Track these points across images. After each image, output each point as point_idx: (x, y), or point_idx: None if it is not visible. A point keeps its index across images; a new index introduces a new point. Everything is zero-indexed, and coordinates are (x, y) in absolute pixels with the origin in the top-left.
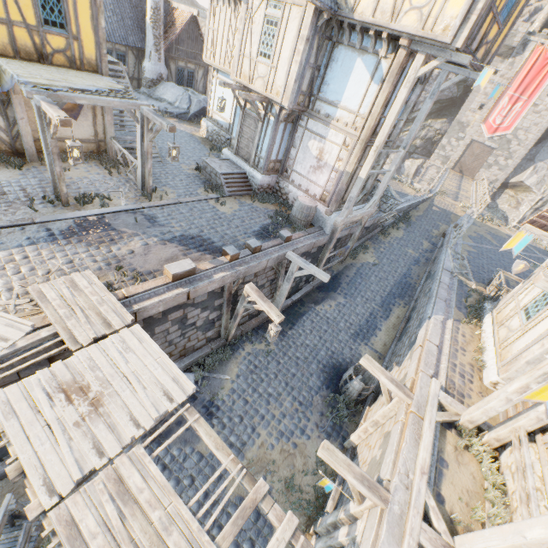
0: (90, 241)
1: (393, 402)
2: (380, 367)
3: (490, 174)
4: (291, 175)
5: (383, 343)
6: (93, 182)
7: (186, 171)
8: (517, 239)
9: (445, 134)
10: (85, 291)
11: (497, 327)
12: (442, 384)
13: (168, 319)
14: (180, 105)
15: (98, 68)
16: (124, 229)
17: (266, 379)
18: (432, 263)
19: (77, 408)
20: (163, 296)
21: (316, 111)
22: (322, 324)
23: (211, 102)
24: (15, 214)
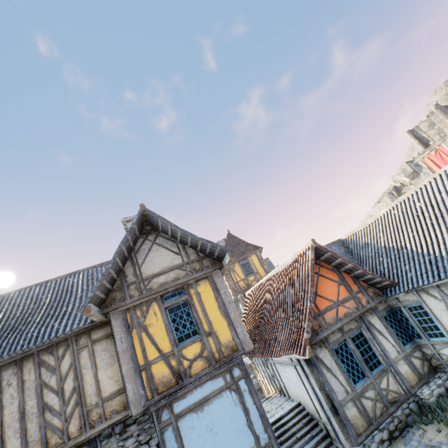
0: None
1: None
2: None
3: None
4: None
5: None
6: None
7: None
8: None
9: None
10: None
11: None
12: None
13: None
14: None
15: None
16: None
17: None
18: None
19: None
20: None
21: None
22: None
23: None
24: None
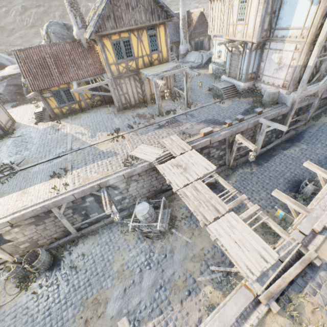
0: (172, 126)
1: (326, 184)
2: (317, 166)
3: None
4: (262, 78)
5: None
6: (169, 106)
7: (203, 93)
8: None
9: None
10: (175, 141)
11: None
12: None
13: (202, 153)
14: (197, 61)
15: (167, 60)
16: (183, 121)
17: (251, 184)
18: None
19: (180, 170)
20: (201, 141)
21: (274, 37)
22: (288, 160)
23: (213, 54)
24: (149, 121)
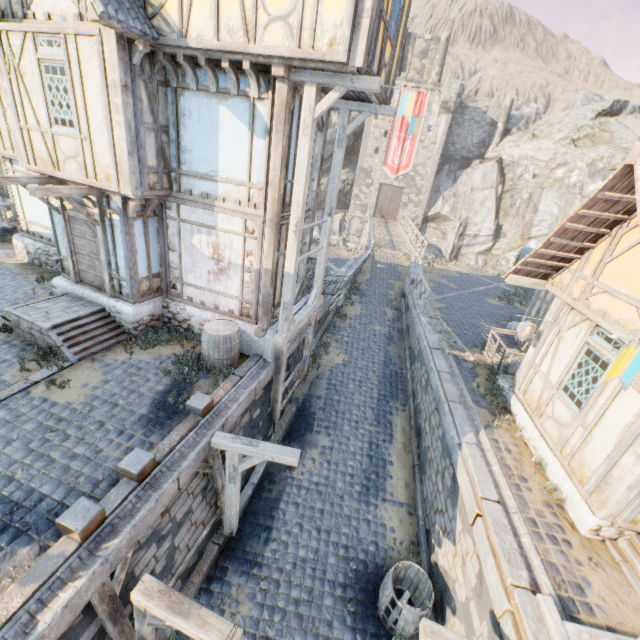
0: None
1: None
2: (460, 639)
3: (409, 212)
4: (184, 290)
5: (404, 484)
6: None
7: None
8: (624, 360)
9: (354, 183)
10: None
11: (538, 418)
12: (550, 592)
13: None
14: None
15: None
16: None
17: None
18: (408, 335)
19: None
20: None
21: (186, 192)
22: (313, 502)
23: (18, 208)
24: None
